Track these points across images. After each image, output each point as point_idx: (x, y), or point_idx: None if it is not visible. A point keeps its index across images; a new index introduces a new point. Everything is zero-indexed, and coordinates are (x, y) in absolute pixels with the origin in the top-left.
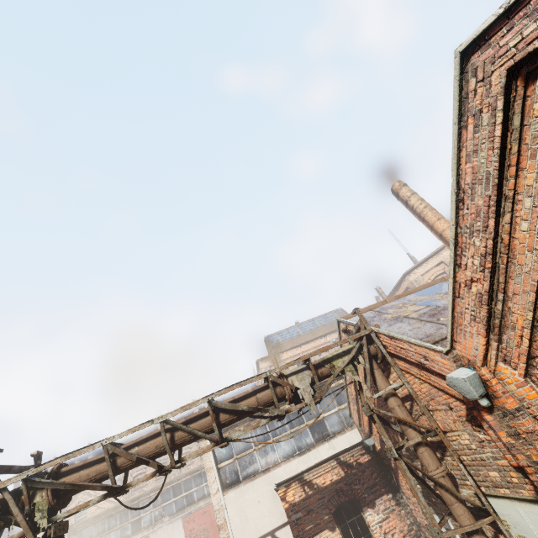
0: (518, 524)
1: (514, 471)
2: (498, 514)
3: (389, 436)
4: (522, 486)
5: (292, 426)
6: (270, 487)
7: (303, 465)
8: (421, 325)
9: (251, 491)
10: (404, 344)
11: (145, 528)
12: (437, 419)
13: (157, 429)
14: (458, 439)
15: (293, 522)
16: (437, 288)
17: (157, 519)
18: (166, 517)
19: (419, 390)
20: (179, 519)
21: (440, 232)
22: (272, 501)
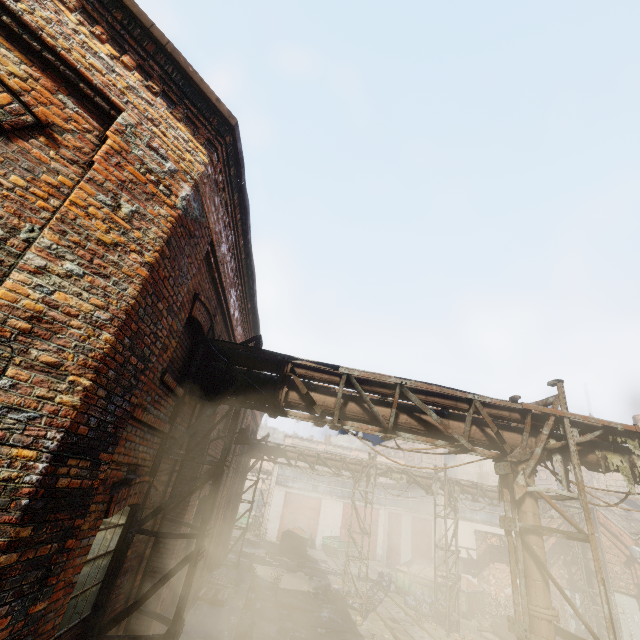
0: (619, 602)
1: (633, 585)
2: (612, 597)
3: (562, 549)
4: (633, 590)
5: (490, 509)
6: (471, 529)
7: (491, 531)
8: (621, 520)
9: (462, 525)
10: (612, 524)
11: (320, 492)
12: (607, 556)
13: (492, 489)
14: (613, 567)
15: (491, 551)
16: (632, 503)
17: (328, 493)
18: (333, 495)
19: (603, 542)
20: (342, 501)
21: None
22: (471, 536)
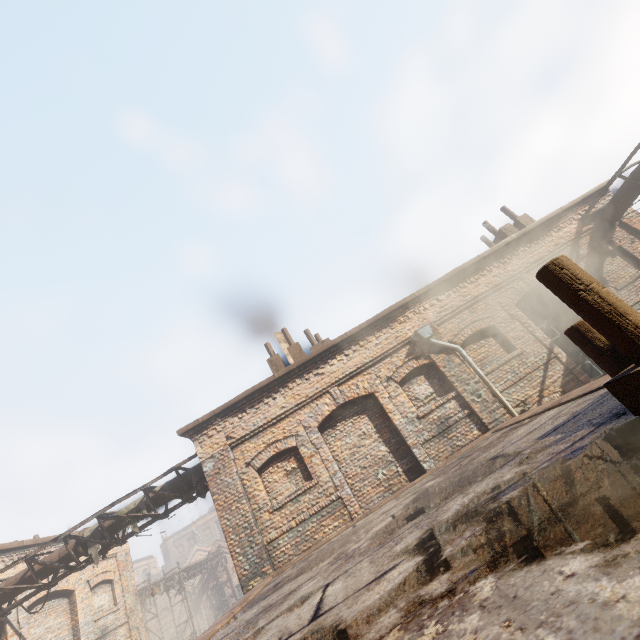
0: None
1: None
2: None
3: None
4: None
5: None
6: None
7: None
8: None
9: None
10: None
11: None
12: None
13: None
14: None
15: None
16: None
17: None
18: None
19: None
20: None
21: None
22: None
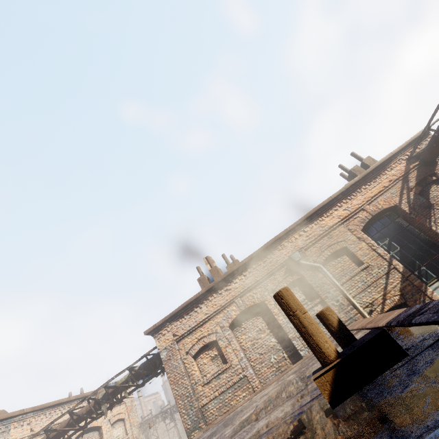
0: None
1: None
2: None
3: None
4: None
5: None
6: None
7: None
8: None
9: None
10: None
11: None
12: None
13: None
14: None
15: None
16: None
17: None
18: None
19: None
20: None
21: (143, 410)
22: None
